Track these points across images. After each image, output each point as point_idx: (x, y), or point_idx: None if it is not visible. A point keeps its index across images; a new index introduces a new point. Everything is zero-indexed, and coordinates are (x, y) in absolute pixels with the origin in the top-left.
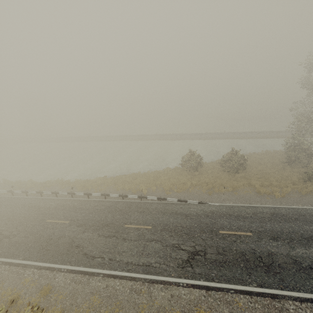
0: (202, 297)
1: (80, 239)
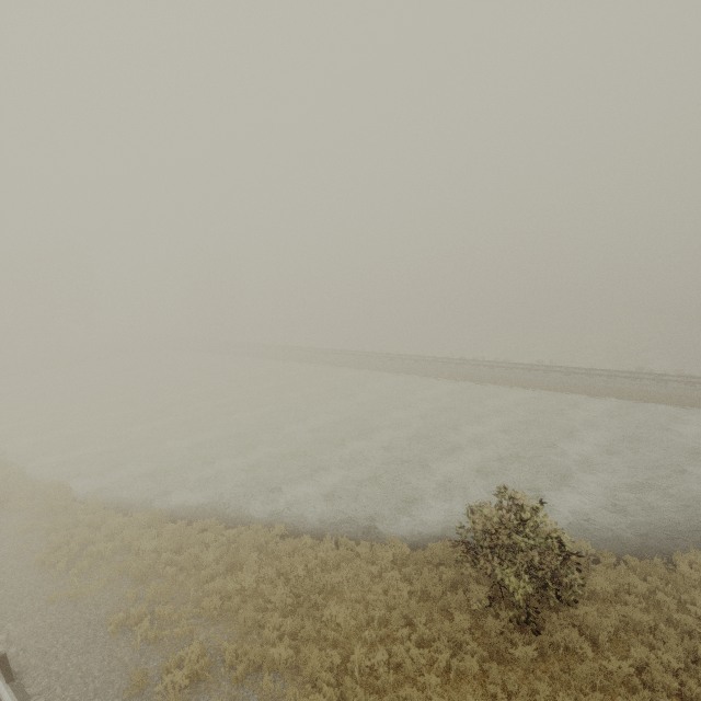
0: None
1: None
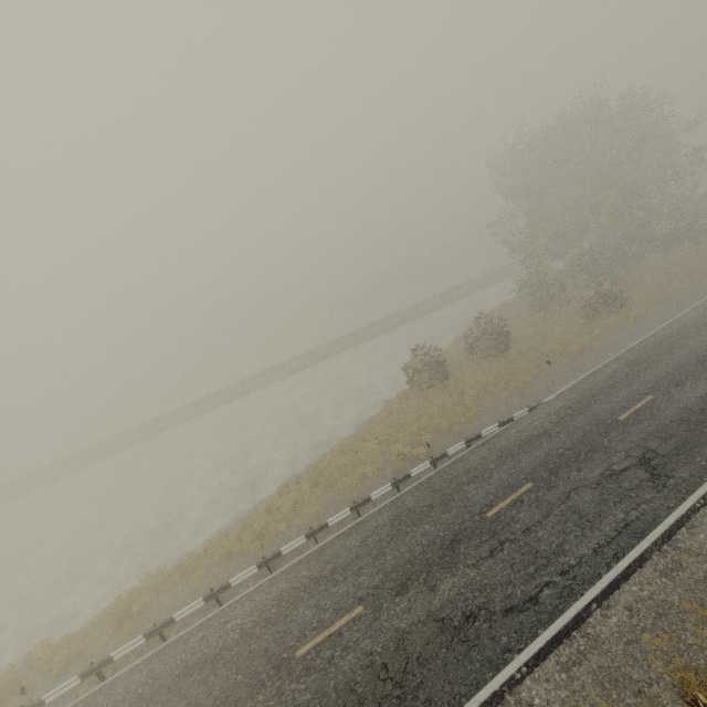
0: None
1: (452, 603)
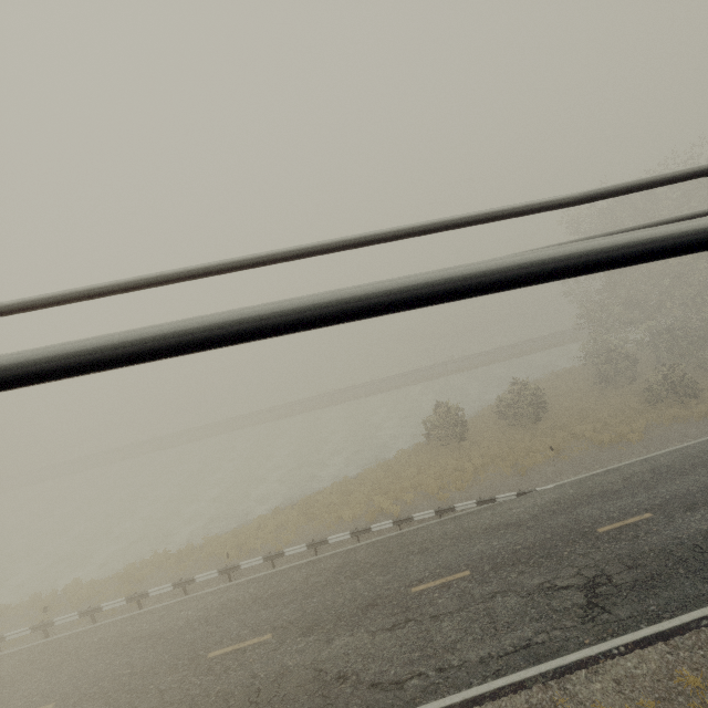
0: (668, 656)
1: (336, 660)
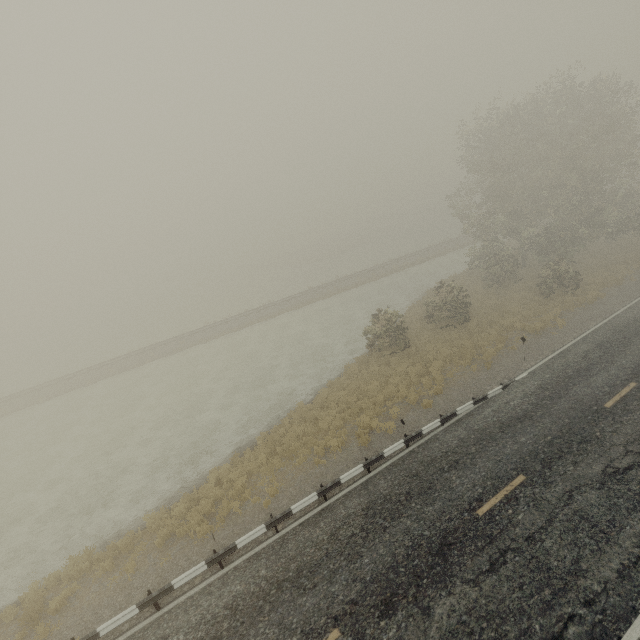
0: None
1: (455, 637)
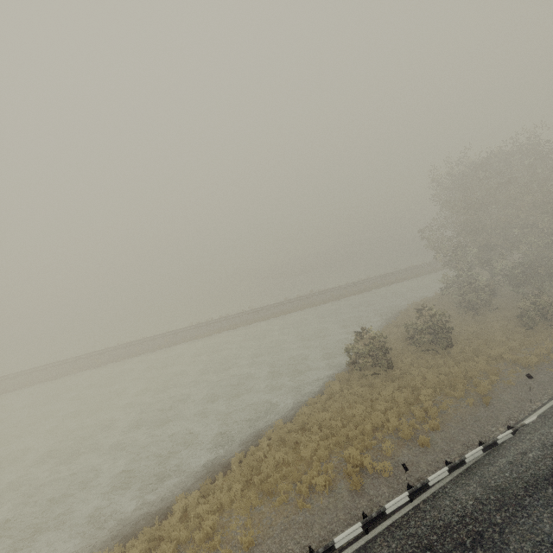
0: None
1: None
